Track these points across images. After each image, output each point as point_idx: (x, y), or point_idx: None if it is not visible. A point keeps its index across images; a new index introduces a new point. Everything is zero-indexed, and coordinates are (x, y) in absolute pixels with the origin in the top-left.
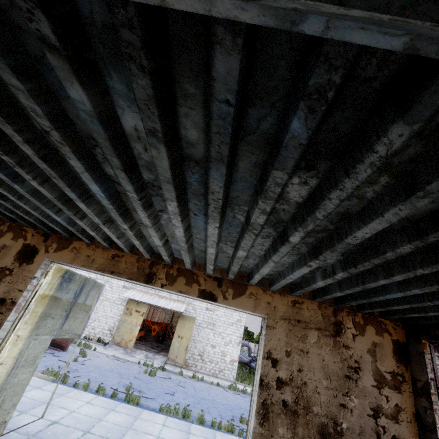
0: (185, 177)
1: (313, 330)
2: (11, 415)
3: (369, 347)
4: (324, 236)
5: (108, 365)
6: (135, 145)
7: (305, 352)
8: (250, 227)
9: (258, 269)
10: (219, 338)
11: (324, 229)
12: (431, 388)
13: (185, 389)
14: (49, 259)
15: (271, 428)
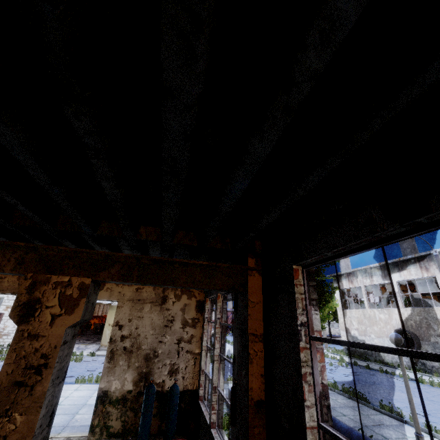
0: None
1: (148, 303)
2: None
3: (182, 307)
4: None
5: None
6: None
7: (141, 317)
8: None
9: None
10: None
11: None
12: (205, 322)
13: None
14: None
15: (115, 362)
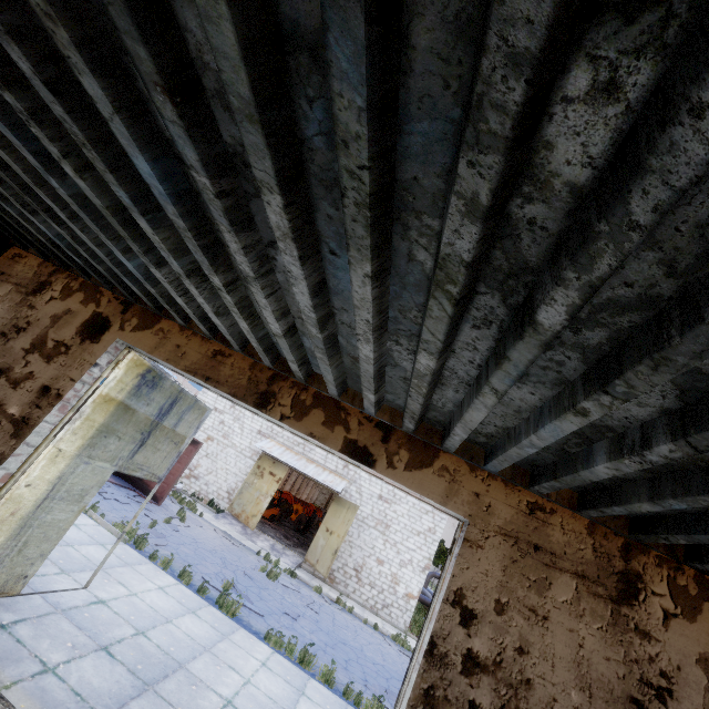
0: (297, 120)
1: (566, 574)
2: (36, 569)
3: (704, 652)
4: (637, 323)
5: (212, 543)
6: (185, 14)
7: (540, 615)
8: (440, 273)
9: (462, 412)
10: (393, 551)
11: (644, 297)
12: None
13: (318, 617)
14: (123, 342)
15: None
